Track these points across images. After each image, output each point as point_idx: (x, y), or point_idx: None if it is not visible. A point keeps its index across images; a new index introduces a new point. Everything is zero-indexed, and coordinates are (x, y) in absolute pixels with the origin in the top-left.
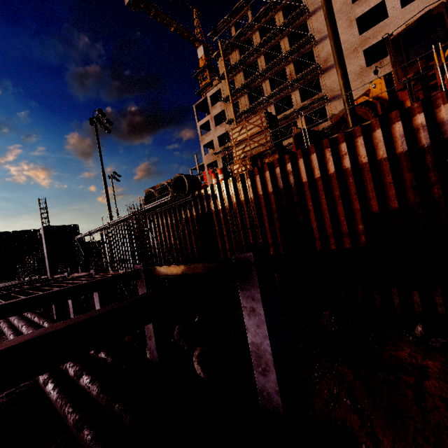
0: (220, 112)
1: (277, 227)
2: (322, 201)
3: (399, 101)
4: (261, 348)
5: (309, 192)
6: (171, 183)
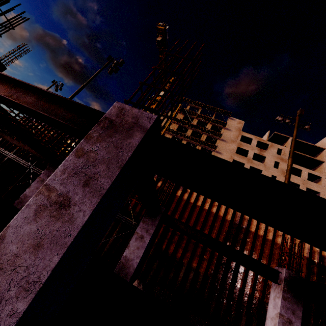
0: None
1: None
2: (257, 249)
3: None
4: None
5: (252, 239)
6: None
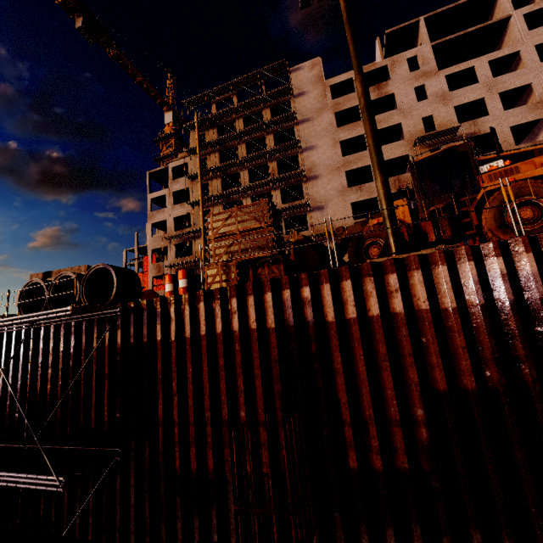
0: (182, 189)
1: (277, 392)
2: (358, 357)
3: (422, 230)
4: None
5: (337, 340)
6: (85, 277)
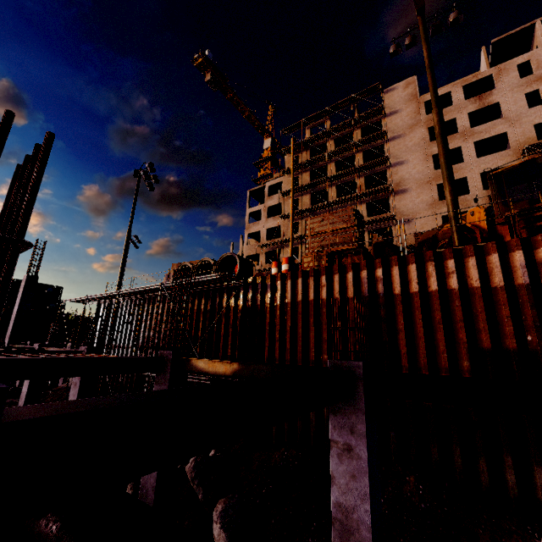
0: (276, 204)
1: (352, 343)
2: (417, 321)
3: (498, 234)
4: (353, 517)
5: (401, 307)
6: (218, 261)
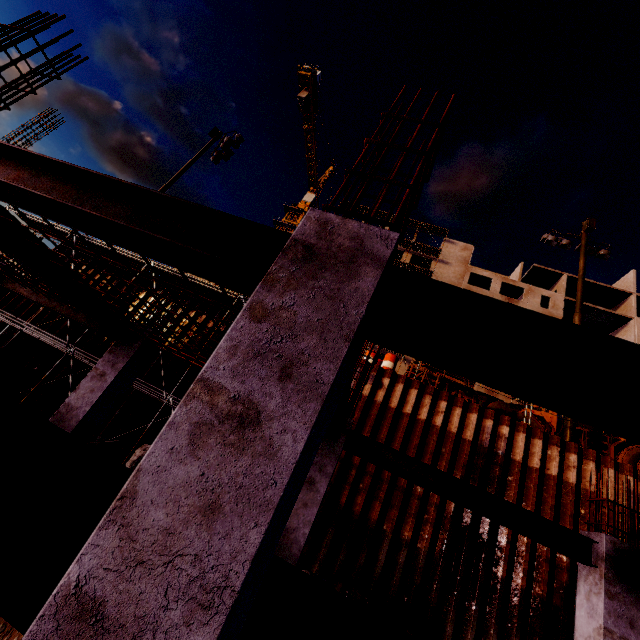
0: None
1: None
2: (530, 497)
3: None
4: None
5: (519, 476)
6: None
